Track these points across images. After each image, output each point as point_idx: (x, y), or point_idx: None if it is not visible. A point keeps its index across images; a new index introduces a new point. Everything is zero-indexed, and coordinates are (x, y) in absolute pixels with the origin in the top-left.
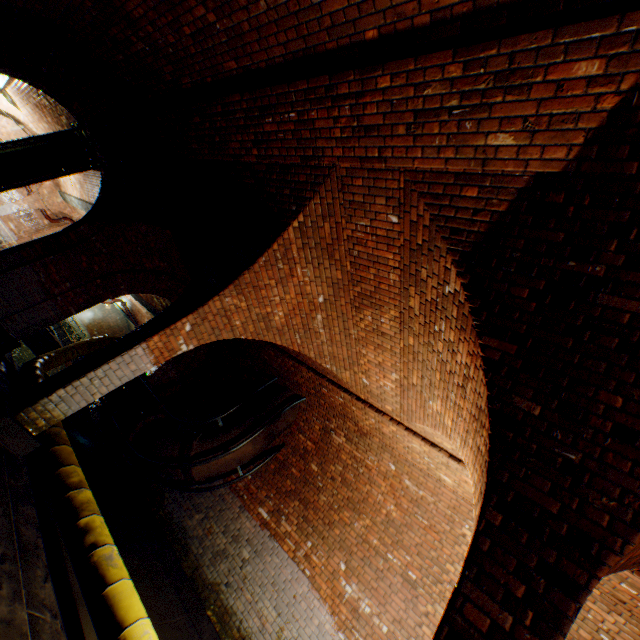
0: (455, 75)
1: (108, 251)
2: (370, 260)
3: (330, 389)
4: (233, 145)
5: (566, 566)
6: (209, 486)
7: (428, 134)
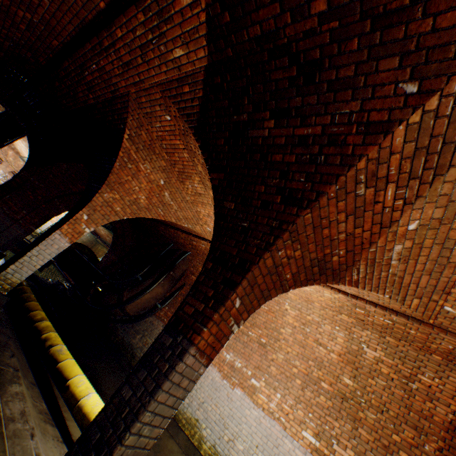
0: (143, 20)
1: (44, 185)
2: (172, 148)
3: (196, 241)
4: (80, 95)
5: (234, 277)
6: (141, 317)
7: (151, 59)
